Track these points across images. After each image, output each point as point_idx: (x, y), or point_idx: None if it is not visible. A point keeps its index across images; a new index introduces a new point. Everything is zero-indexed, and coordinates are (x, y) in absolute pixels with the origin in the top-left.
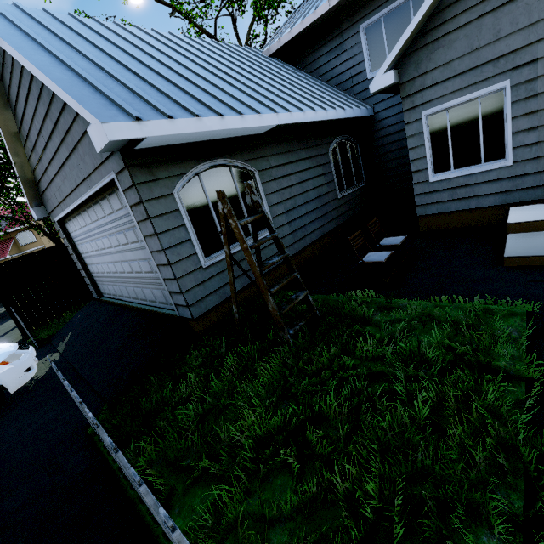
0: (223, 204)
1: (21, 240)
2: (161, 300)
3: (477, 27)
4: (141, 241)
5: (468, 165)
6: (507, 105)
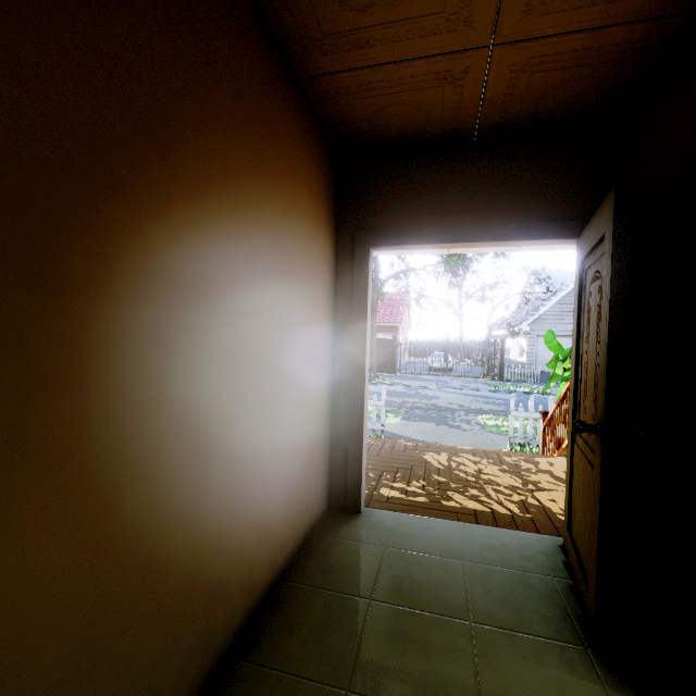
0: None
1: None
2: None
3: None
4: None
5: None
6: None
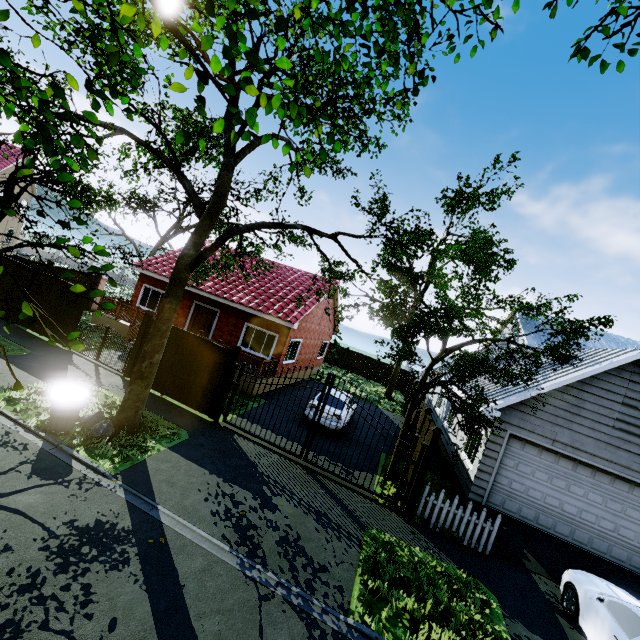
0: None
1: None
2: (638, 565)
3: None
4: None
5: None
6: None
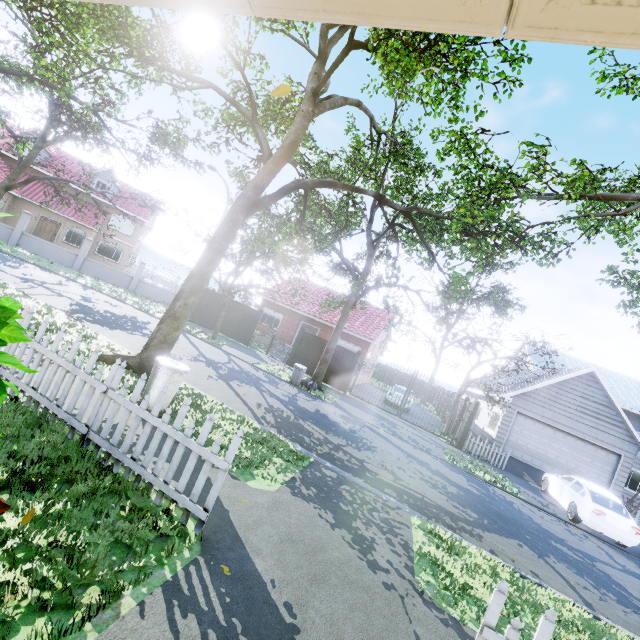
0: None
1: (115, 221)
2: None
3: None
4: (603, 469)
5: (632, 489)
6: None
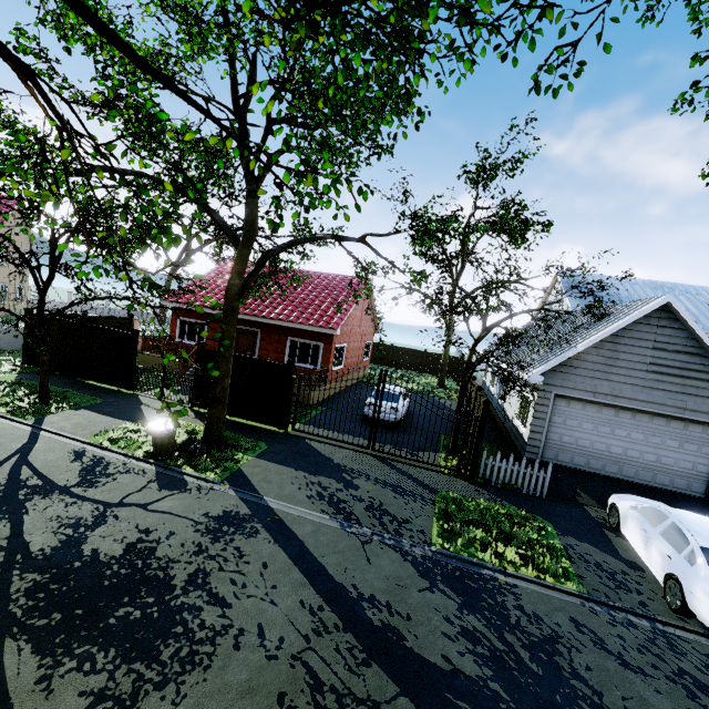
0: None
1: None
2: (680, 486)
3: None
4: (700, 453)
5: None
6: None
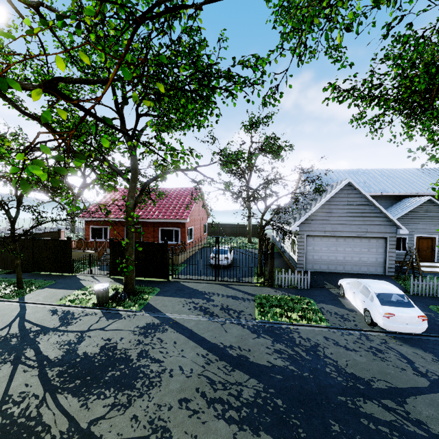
0: (415, 250)
1: None
2: (372, 271)
3: (403, 224)
4: (378, 252)
5: (398, 250)
6: (407, 240)
